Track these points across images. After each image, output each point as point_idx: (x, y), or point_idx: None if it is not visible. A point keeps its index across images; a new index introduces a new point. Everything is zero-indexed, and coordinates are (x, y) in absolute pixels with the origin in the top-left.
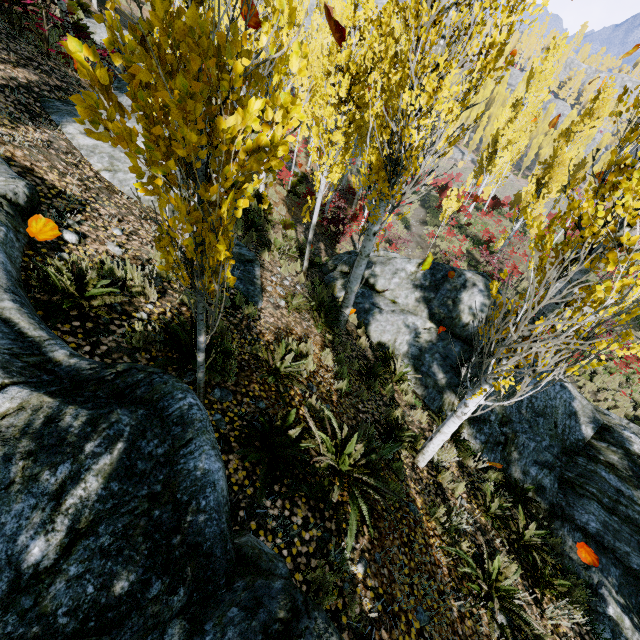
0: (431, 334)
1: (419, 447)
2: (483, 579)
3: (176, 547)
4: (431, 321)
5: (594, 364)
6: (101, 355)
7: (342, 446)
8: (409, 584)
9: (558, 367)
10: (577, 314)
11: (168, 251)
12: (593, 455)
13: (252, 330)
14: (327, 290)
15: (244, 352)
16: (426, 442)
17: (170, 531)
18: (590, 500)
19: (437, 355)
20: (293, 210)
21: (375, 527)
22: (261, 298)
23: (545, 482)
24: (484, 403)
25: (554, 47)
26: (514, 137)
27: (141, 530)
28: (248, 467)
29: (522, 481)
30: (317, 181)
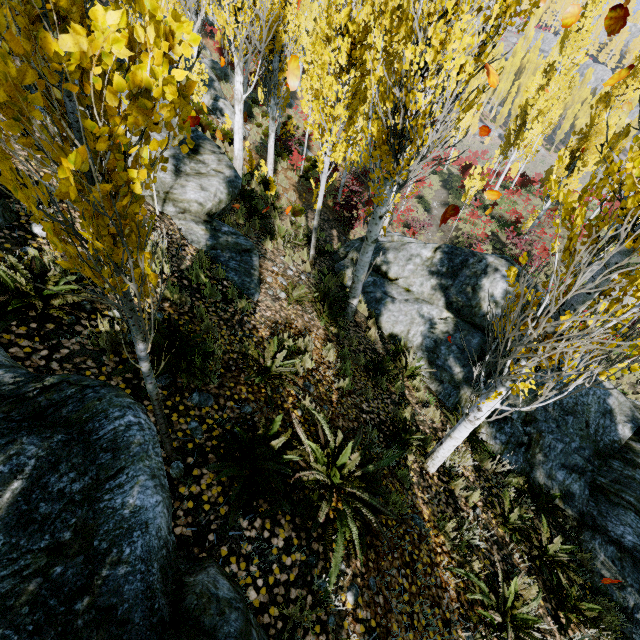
0: (448, 324)
1: (430, 450)
2: (497, 604)
3: (80, 614)
4: (448, 310)
5: (636, 367)
6: (60, 360)
7: (336, 455)
8: (408, 613)
9: (589, 370)
10: (615, 306)
11: (67, 242)
12: (631, 459)
13: (245, 325)
14: (336, 279)
15: (233, 350)
16: (436, 446)
17: (74, 592)
18: (626, 510)
19: (454, 347)
20: (304, 196)
21: (372, 546)
22: (258, 290)
23: (574, 488)
24: (500, 407)
25: (593, 1)
26: (545, 106)
27: (29, 597)
28: (225, 482)
29: (547, 486)
30: (320, 162)
